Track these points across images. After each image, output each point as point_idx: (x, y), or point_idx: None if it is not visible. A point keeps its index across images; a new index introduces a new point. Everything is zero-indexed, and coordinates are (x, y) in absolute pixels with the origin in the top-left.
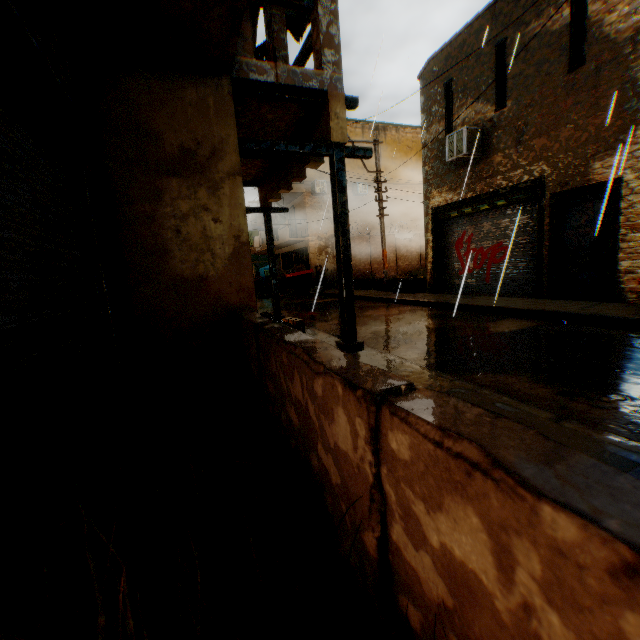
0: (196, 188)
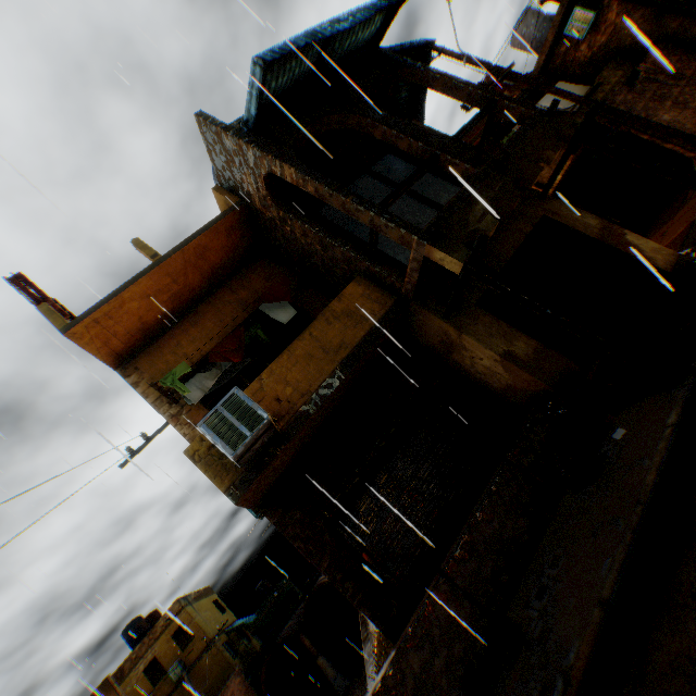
0: (460, 352)
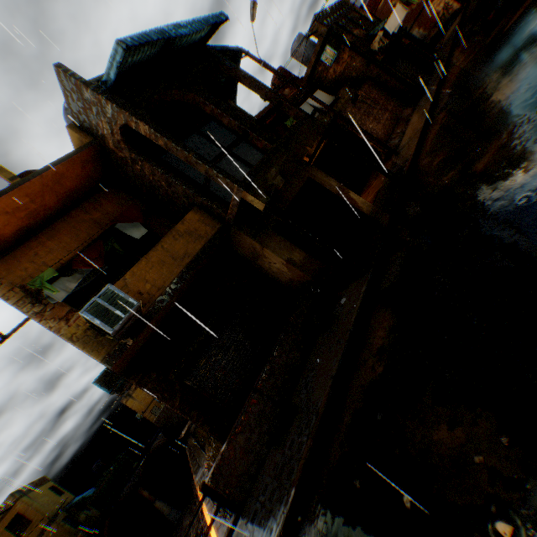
0: (263, 259)
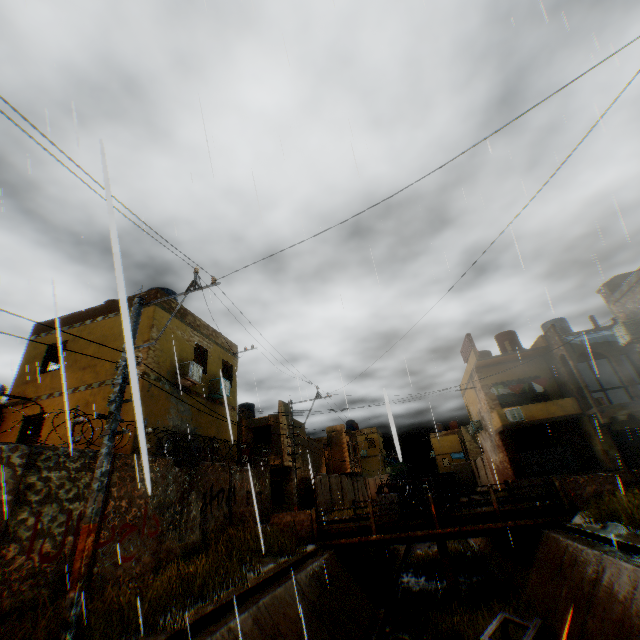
0: (591, 440)
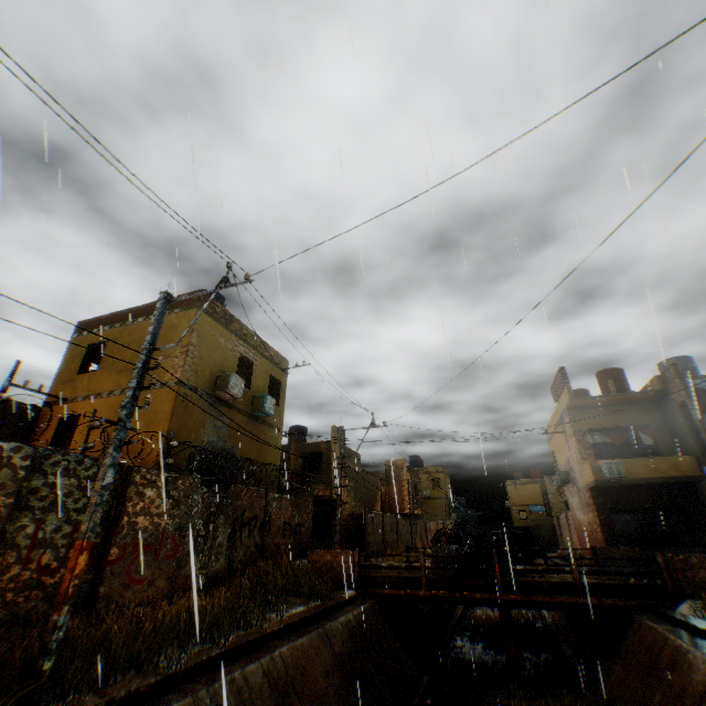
0: None
